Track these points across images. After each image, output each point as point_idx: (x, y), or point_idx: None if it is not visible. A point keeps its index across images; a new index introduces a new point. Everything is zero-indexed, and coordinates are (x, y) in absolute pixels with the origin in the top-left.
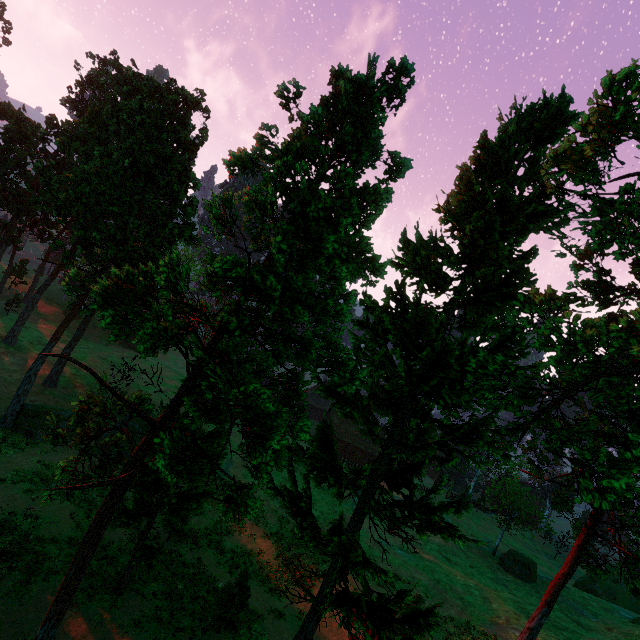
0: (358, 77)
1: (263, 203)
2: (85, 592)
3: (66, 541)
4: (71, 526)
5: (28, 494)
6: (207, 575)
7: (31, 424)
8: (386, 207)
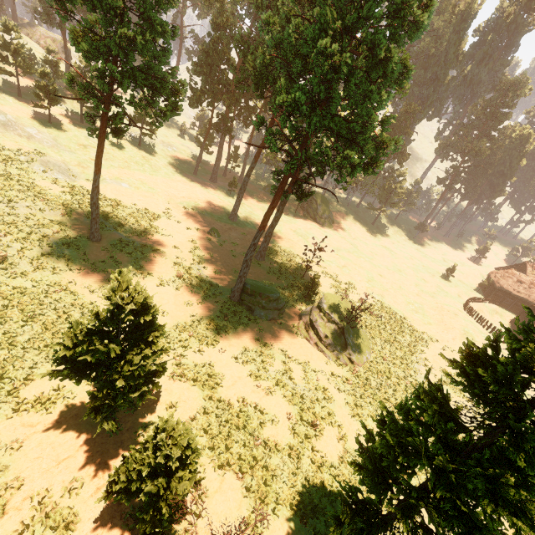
0: None
1: None
2: None
3: (286, 451)
4: (288, 429)
5: (253, 379)
6: None
7: (250, 301)
8: None
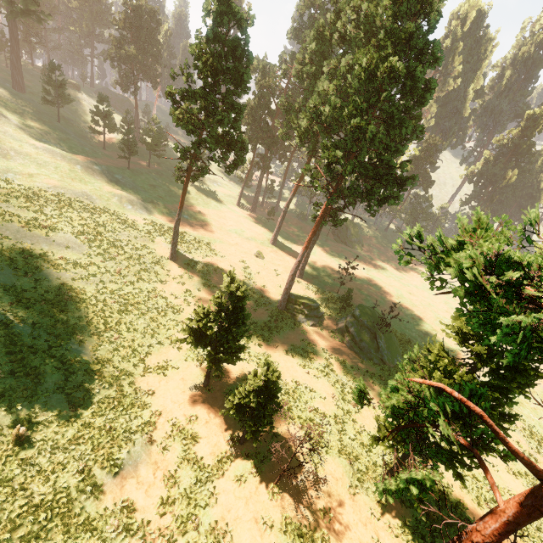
0: None
1: None
2: (355, 475)
3: (333, 418)
4: (333, 405)
5: (302, 368)
6: (454, 497)
7: (295, 310)
8: None
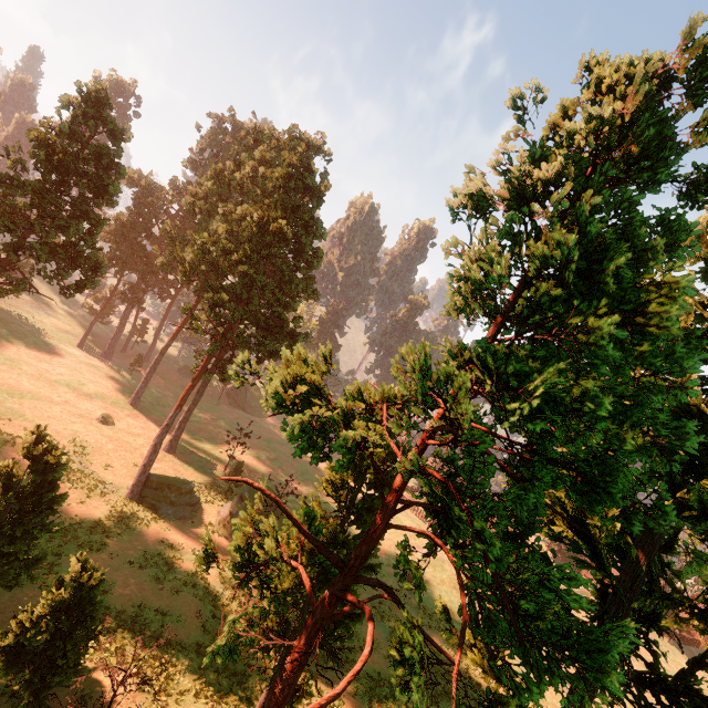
0: (642, 59)
1: (543, 260)
2: None
3: (194, 648)
4: (198, 628)
5: (155, 582)
6: None
7: (155, 497)
8: (699, 250)
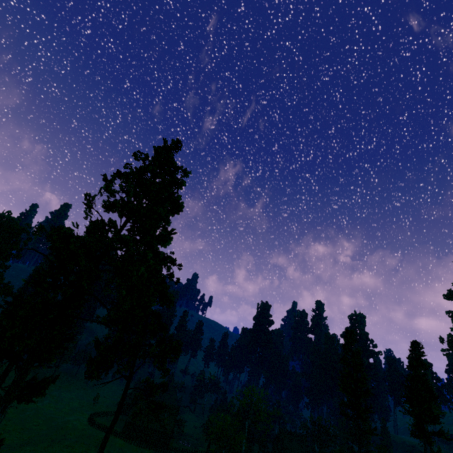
0: None
1: None
2: None
3: None
4: None
5: None
6: None
7: None
8: None
